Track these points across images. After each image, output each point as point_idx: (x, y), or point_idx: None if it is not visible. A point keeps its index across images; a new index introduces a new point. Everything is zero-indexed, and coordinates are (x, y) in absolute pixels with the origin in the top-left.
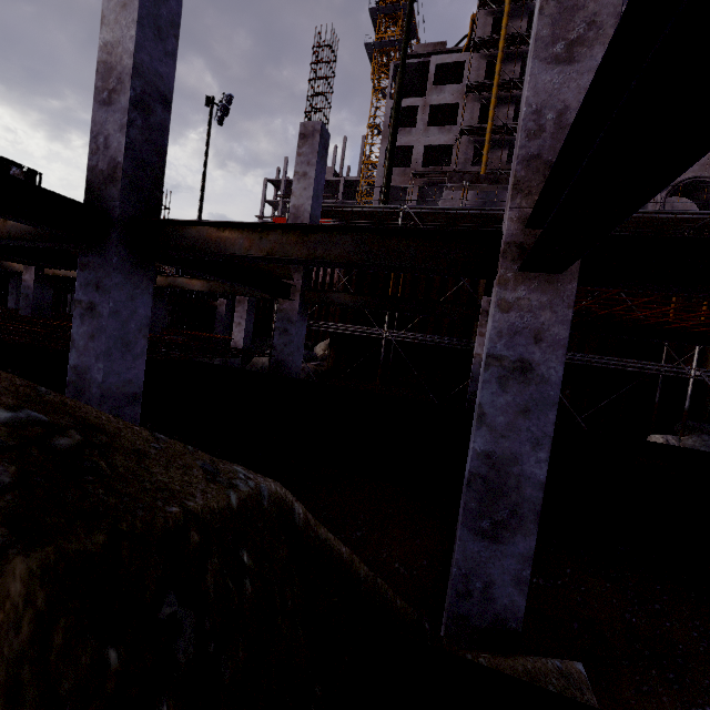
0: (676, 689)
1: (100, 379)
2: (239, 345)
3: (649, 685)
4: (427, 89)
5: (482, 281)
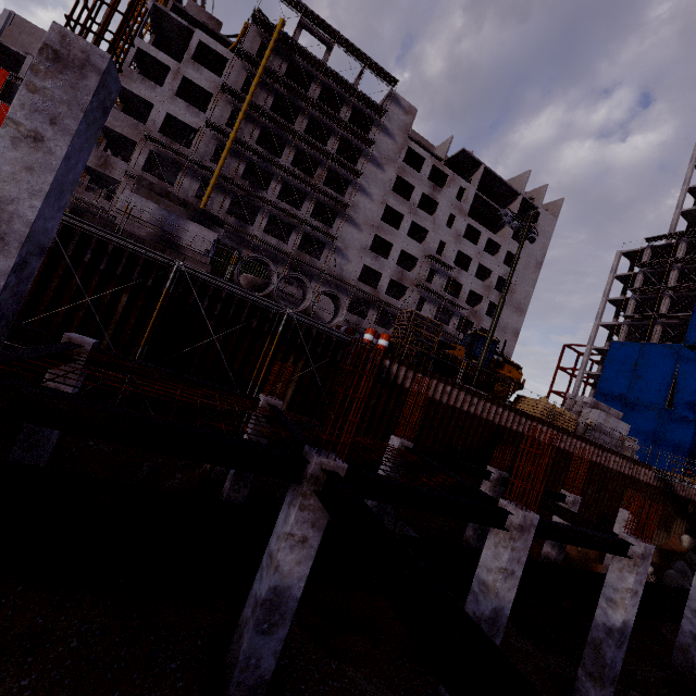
0: (25, 669)
1: None
2: None
3: (8, 671)
4: (185, 57)
5: (123, 299)
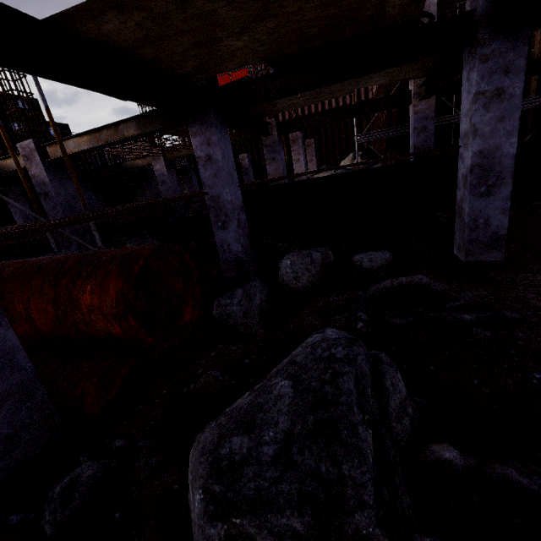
0: None
1: (513, 152)
2: (302, 178)
3: None
4: None
5: (538, 39)
